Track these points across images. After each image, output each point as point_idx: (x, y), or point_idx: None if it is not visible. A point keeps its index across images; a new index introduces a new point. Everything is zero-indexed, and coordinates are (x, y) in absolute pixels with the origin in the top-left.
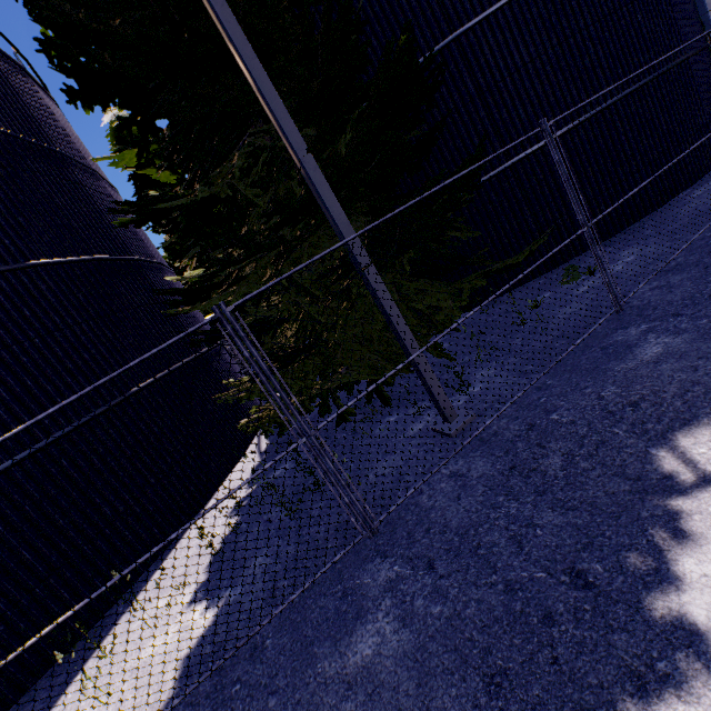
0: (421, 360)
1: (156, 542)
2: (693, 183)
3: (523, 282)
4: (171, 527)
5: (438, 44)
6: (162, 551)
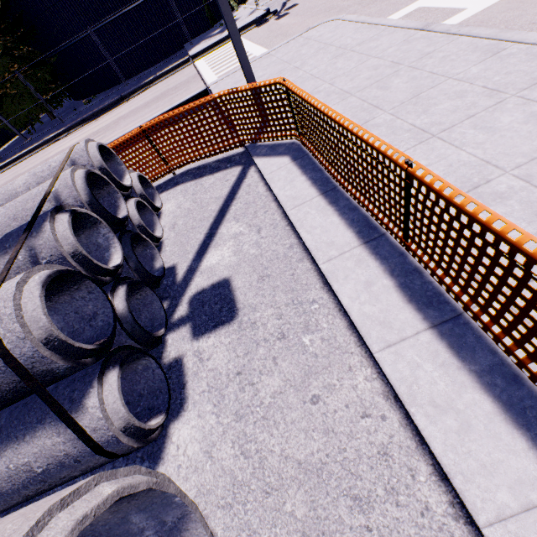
0: (11, 126)
1: None
2: (152, 67)
3: (98, 93)
4: None
5: None
6: None
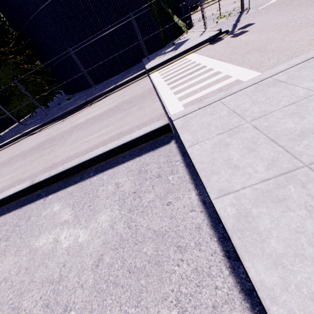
0: (11, 116)
1: (1, 130)
2: (117, 75)
3: (78, 92)
4: (4, 128)
5: (29, 20)
6: (3, 131)
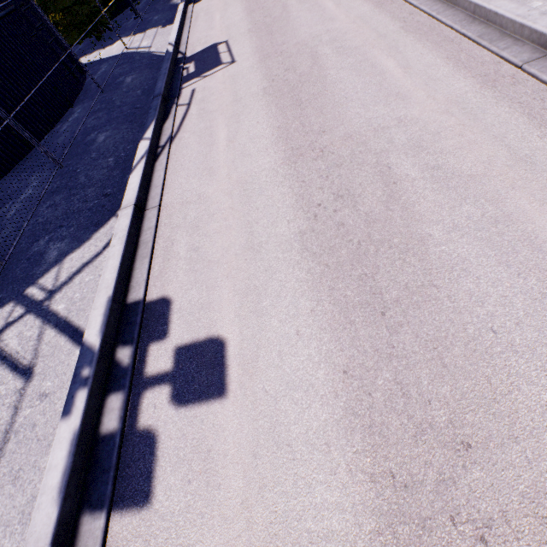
0: None
1: None
2: None
3: (118, 15)
4: None
5: None
6: None
